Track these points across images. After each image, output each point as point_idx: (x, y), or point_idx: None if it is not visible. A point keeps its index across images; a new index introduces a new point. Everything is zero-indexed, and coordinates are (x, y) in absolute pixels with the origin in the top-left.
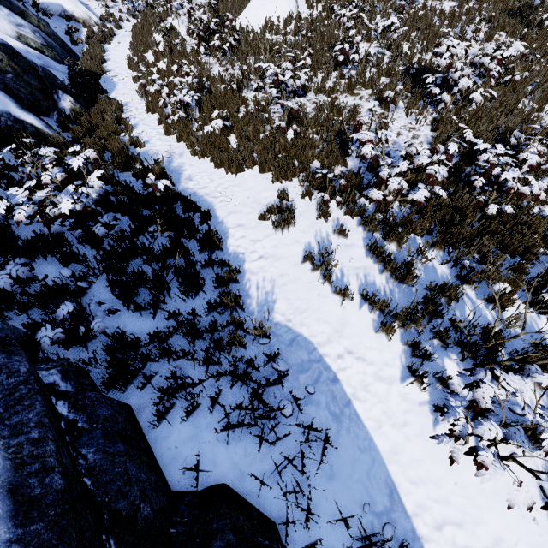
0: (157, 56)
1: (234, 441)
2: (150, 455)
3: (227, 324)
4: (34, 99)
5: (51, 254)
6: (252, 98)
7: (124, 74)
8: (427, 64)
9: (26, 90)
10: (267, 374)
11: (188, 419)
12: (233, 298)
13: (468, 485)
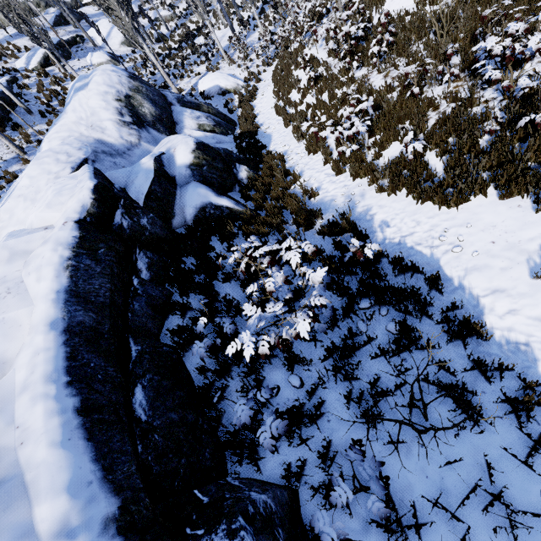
0: (303, 93)
1: None
2: None
3: None
4: (222, 180)
5: (276, 357)
6: (439, 95)
7: (274, 123)
8: None
9: (216, 175)
10: None
11: None
12: None
13: None
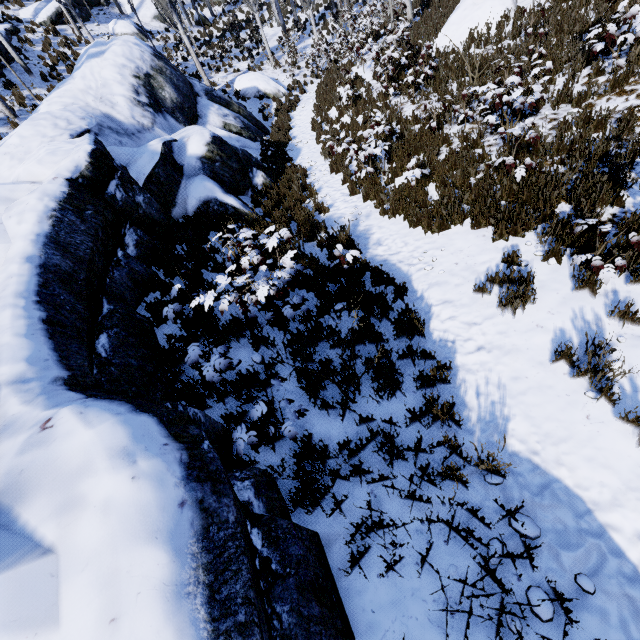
0: (340, 112)
1: (453, 631)
2: (342, 616)
3: (436, 445)
4: (234, 181)
5: (245, 337)
6: (455, 134)
7: (308, 138)
8: None
9: (228, 174)
10: (502, 535)
11: (387, 573)
12: (445, 408)
13: None
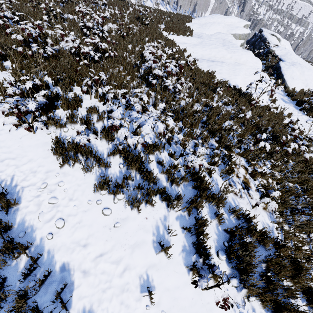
0: None
1: None
2: None
3: None
4: None
5: None
6: None
7: None
8: (93, 25)
9: None
10: None
11: None
12: None
13: (25, 145)
